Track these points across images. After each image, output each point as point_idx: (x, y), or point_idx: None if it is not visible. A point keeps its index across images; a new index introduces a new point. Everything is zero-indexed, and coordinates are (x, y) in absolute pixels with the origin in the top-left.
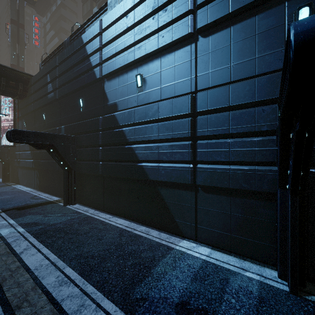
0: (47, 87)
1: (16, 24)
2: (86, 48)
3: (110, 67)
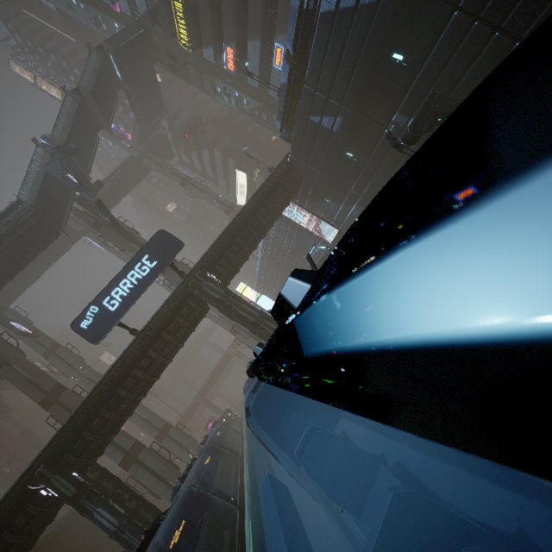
0: (324, 127)
1: (186, 183)
2: (344, 7)
3: None
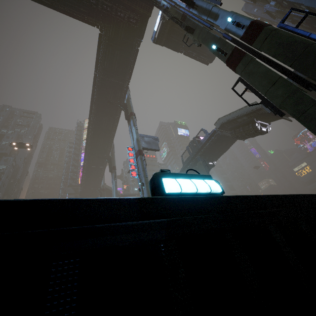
0: None
1: None
2: None
3: None
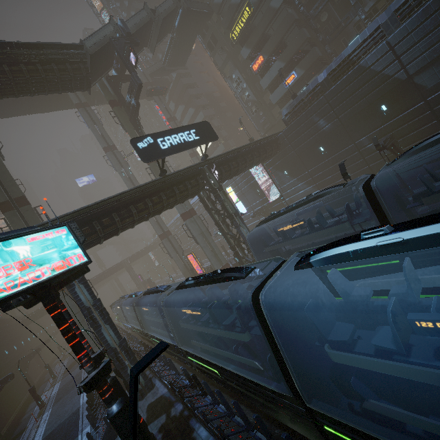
0: (318, 126)
1: (172, 120)
2: (373, 69)
3: (421, 64)
